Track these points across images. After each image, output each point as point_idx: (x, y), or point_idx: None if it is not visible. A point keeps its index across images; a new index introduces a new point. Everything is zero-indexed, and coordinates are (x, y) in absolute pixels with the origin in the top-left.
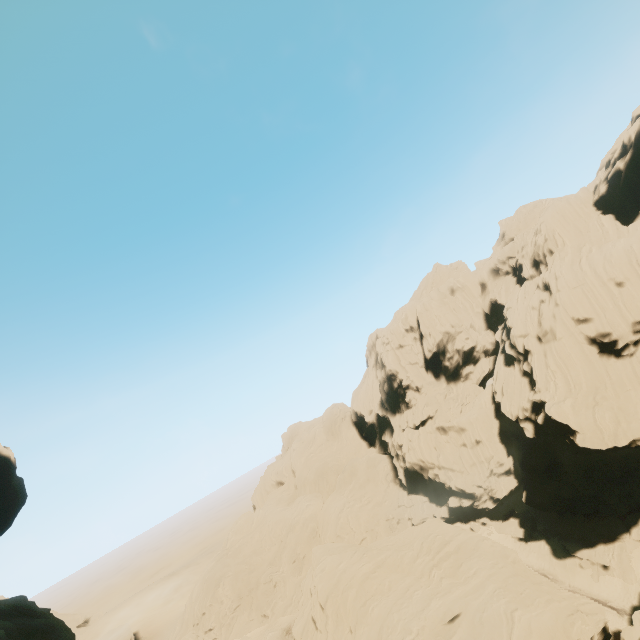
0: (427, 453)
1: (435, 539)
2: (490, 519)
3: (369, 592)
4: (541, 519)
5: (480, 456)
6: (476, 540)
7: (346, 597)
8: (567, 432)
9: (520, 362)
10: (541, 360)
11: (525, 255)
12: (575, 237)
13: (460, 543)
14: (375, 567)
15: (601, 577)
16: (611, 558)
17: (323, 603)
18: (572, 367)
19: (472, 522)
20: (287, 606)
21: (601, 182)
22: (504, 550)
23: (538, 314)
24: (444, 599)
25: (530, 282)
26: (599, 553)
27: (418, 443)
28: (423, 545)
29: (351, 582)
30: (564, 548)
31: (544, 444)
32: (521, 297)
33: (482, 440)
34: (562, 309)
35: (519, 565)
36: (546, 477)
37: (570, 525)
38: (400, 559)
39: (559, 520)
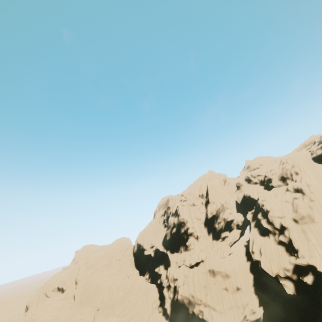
0: (198, 290)
1: None
2: None
3: None
4: None
5: (238, 301)
6: None
7: None
8: None
9: (275, 234)
10: (300, 235)
11: (274, 173)
12: (310, 169)
13: None
14: None
15: None
16: None
17: None
18: None
19: None
20: None
21: (318, 149)
22: None
23: (292, 205)
24: None
25: (278, 188)
26: None
27: (192, 279)
28: None
29: None
30: None
31: (294, 302)
32: (273, 195)
33: (242, 288)
34: (318, 203)
35: None
36: None
37: None
38: None
39: None
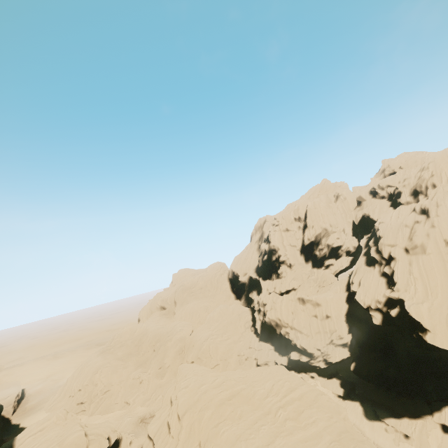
0: (285, 315)
1: (284, 384)
2: (318, 375)
3: (222, 416)
4: (360, 386)
5: (326, 327)
6: (316, 393)
7: (202, 415)
8: (417, 328)
9: (381, 265)
10: (405, 267)
11: (407, 185)
12: None
13: (303, 392)
14: (231, 395)
15: (401, 443)
16: (413, 431)
17: (181, 415)
18: (432, 278)
19: (303, 373)
20: (146, 400)
21: None
22: (338, 407)
23: (410, 231)
24: (287, 439)
25: (405, 206)
26: (404, 424)
27: (280, 306)
28: (273, 387)
29: (209, 404)
30: (375, 413)
31: (383, 332)
32: (395, 216)
33: (332, 316)
34: (438, 230)
35: (348, 422)
36: (375, 356)
37: (383, 397)
38: (253, 394)
39: (374, 390)
